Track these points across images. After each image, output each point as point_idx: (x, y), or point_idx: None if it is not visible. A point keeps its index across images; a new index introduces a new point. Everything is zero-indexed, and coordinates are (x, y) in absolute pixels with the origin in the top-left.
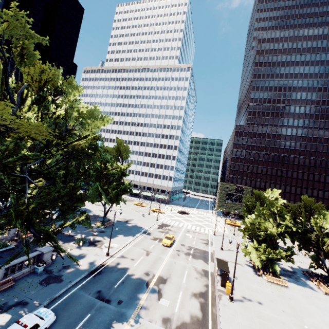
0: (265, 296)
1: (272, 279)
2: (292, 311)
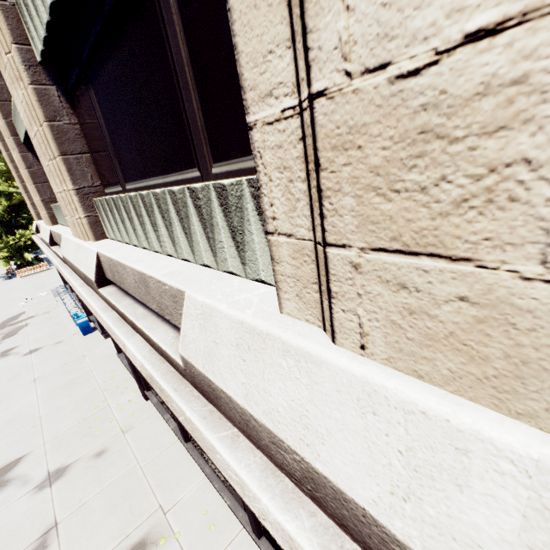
0: (3, 292)
1: (27, 271)
2: (37, 284)
